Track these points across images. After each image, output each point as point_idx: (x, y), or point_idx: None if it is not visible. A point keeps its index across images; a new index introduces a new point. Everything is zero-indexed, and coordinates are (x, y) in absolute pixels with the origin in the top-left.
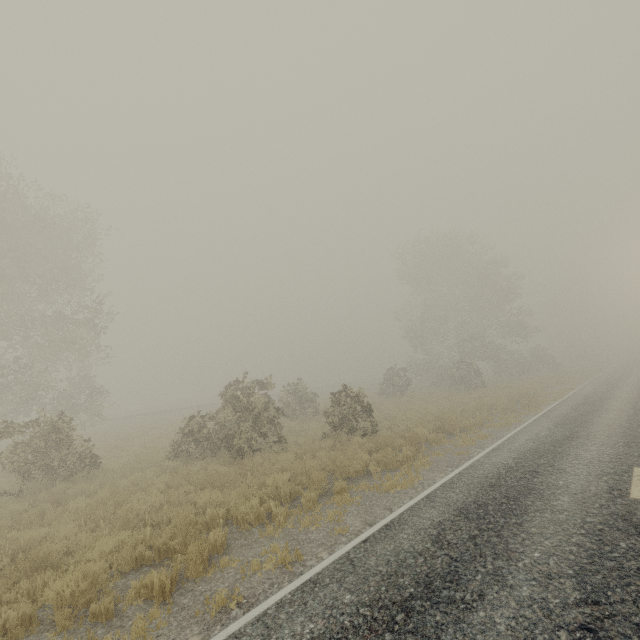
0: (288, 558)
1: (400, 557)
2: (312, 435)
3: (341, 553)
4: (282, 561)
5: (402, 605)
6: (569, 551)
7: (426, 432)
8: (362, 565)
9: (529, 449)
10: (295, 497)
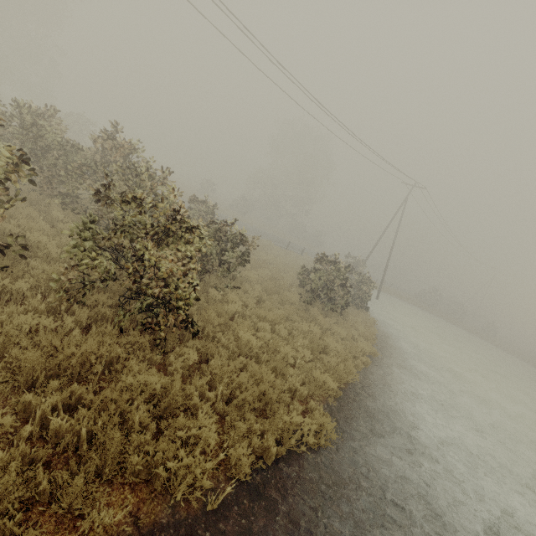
0: None
1: None
2: None
3: None
4: None
5: None
6: None
7: None
8: None
9: None
10: None
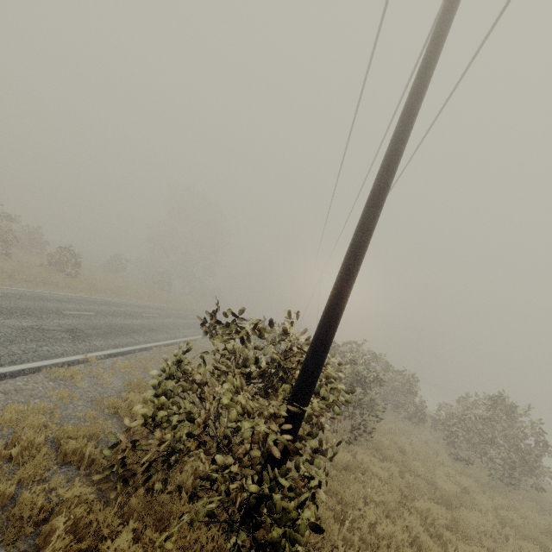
0: (6, 285)
1: (53, 296)
2: (32, 263)
3: (30, 290)
4: (3, 285)
5: (46, 298)
6: (105, 310)
7: (103, 286)
8: (38, 293)
9: (137, 305)
10: (11, 277)
